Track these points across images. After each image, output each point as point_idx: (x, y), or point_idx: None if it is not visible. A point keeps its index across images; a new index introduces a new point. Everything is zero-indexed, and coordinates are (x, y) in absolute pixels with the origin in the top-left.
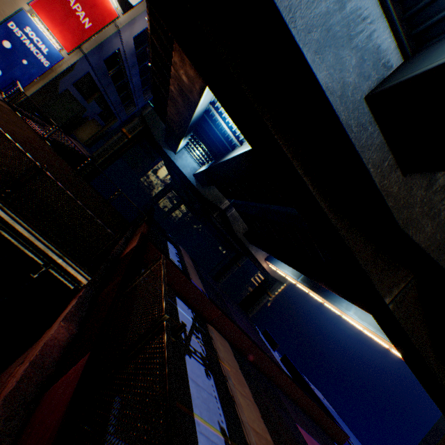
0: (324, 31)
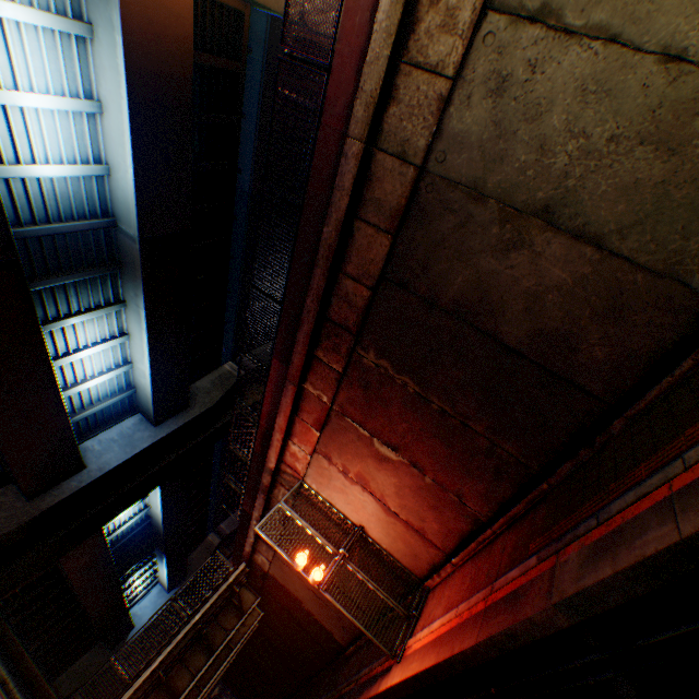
0: (127, 446)
